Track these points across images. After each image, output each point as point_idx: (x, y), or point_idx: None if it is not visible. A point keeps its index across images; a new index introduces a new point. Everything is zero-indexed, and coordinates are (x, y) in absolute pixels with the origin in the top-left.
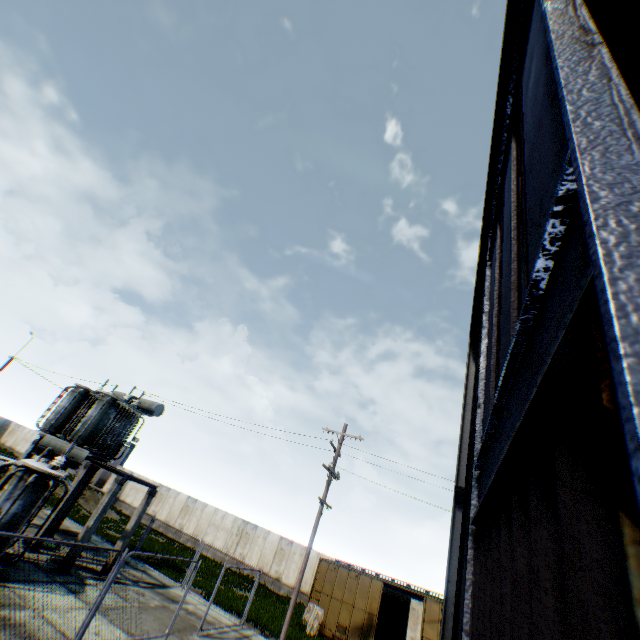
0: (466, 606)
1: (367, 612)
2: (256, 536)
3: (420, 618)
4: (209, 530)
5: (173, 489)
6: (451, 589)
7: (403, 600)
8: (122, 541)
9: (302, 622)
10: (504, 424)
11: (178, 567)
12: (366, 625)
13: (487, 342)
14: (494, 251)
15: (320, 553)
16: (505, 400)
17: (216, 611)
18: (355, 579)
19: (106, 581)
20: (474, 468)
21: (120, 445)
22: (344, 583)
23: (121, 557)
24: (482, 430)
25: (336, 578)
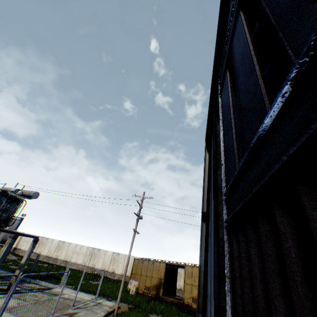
0: (226, 264)
1: (159, 278)
2: (100, 254)
3: (182, 276)
4: (73, 255)
5: (50, 238)
6: (202, 259)
7: (174, 269)
8: (19, 270)
9: (127, 289)
10: (261, 155)
11: (57, 277)
12: (158, 284)
13: (224, 132)
14: (224, 86)
15: (134, 256)
16: (260, 142)
17: (81, 294)
18: (152, 265)
19: (8, 294)
20: (224, 195)
21: (12, 217)
22: (147, 267)
23: (17, 279)
24: (226, 176)
25: (143, 266)
